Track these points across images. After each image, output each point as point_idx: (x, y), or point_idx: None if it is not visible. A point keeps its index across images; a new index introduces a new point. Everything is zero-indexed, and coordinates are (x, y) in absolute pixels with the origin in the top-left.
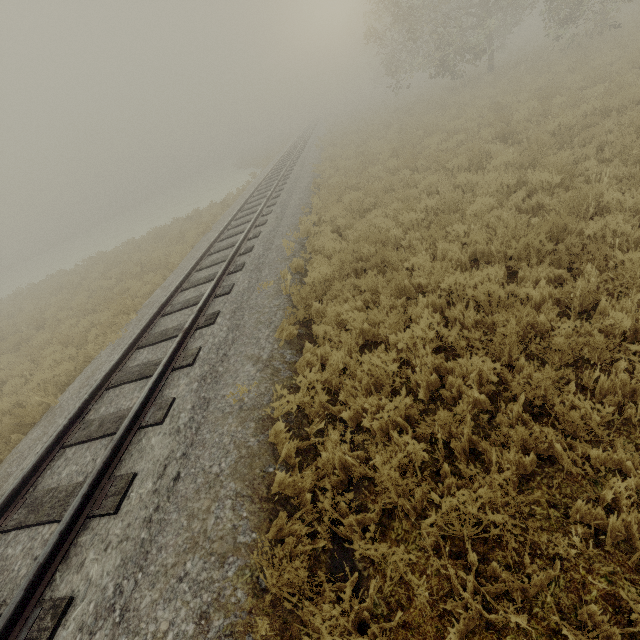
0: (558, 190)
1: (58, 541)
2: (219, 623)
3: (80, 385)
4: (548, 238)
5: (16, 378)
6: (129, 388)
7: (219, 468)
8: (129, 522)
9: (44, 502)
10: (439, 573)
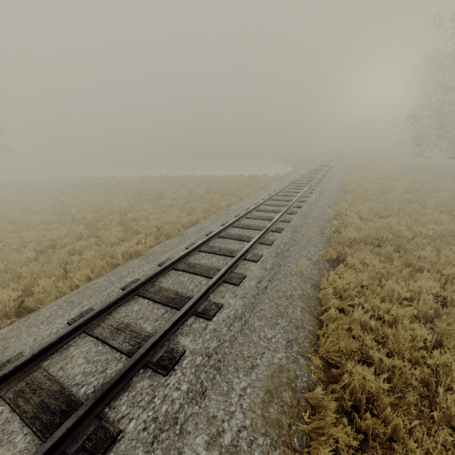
0: None
1: (215, 282)
2: (297, 348)
3: (196, 230)
4: None
5: (156, 214)
6: (231, 241)
7: (291, 293)
8: (246, 292)
9: (196, 267)
10: (421, 395)
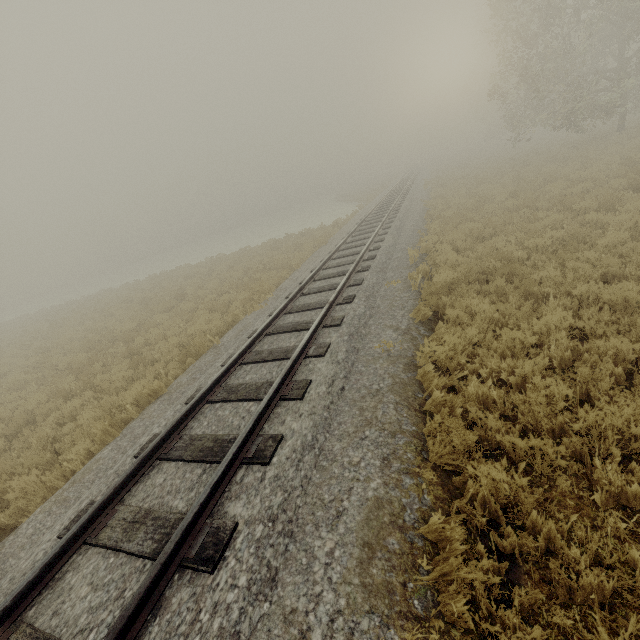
0: None
1: (267, 404)
2: (397, 465)
3: (236, 334)
4: None
5: (176, 327)
6: (285, 336)
7: (378, 386)
8: (314, 405)
9: (239, 389)
10: (577, 475)
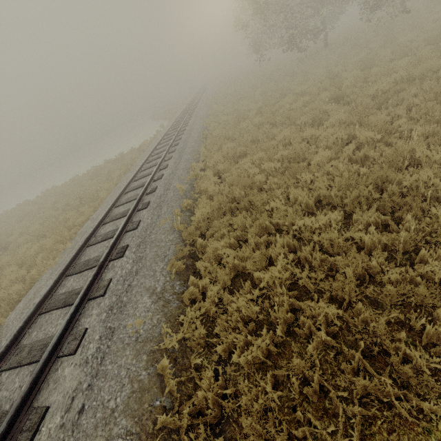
0: (379, 144)
1: None
2: None
3: (24, 306)
4: (374, 187)
5: None
6: (56, 314)
7: (115, 403)
8: None
9: None
10: None
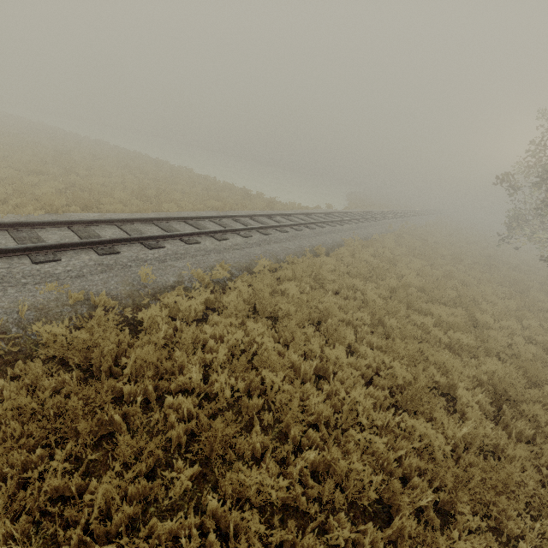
0: None
1: None
2: None
3: None
4: None
5: None
6: None
7: None
8: None
9: None
10: None
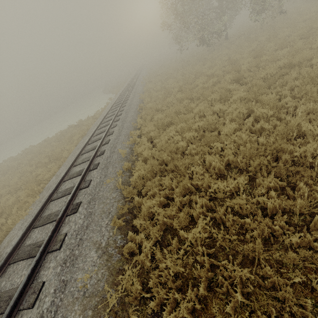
0: (272, 118)
1: None
2: None
3: None
4: (271, 155)
5: None
6: (21, 265)
7: None
8: None
9: None
10: None
